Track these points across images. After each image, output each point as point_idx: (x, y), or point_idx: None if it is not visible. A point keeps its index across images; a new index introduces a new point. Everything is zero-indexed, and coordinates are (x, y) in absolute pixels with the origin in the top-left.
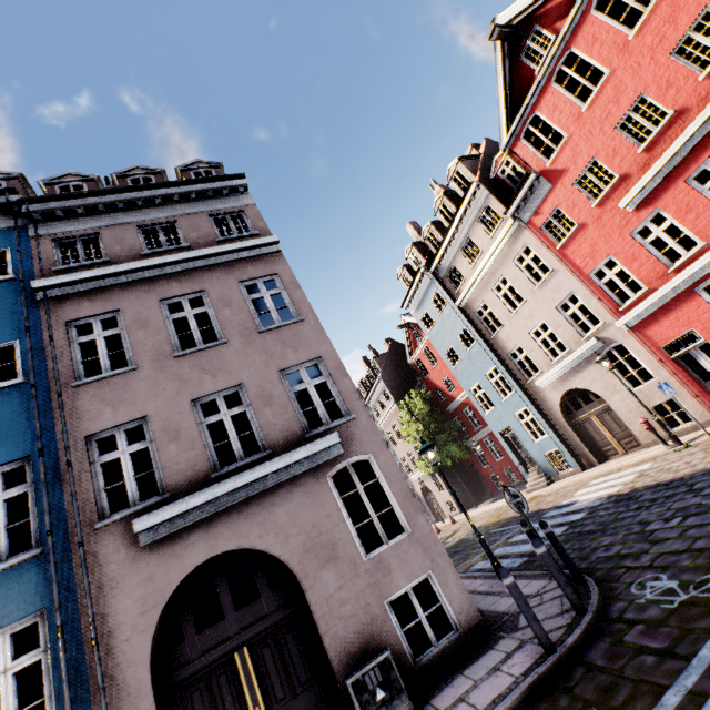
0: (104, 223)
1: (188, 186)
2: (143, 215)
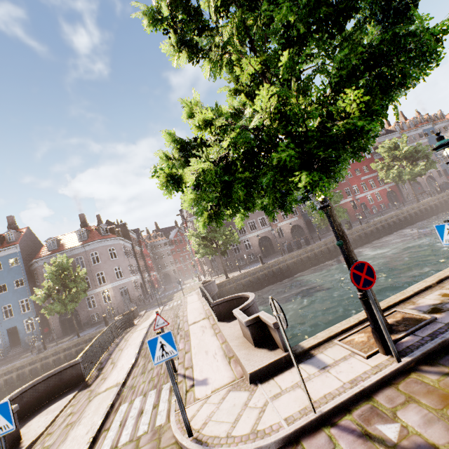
0: (439, 126)
1: (447, 120)
2: (442, 125)
